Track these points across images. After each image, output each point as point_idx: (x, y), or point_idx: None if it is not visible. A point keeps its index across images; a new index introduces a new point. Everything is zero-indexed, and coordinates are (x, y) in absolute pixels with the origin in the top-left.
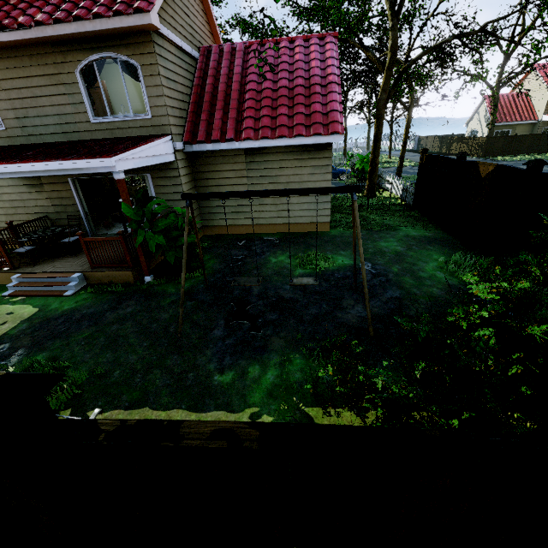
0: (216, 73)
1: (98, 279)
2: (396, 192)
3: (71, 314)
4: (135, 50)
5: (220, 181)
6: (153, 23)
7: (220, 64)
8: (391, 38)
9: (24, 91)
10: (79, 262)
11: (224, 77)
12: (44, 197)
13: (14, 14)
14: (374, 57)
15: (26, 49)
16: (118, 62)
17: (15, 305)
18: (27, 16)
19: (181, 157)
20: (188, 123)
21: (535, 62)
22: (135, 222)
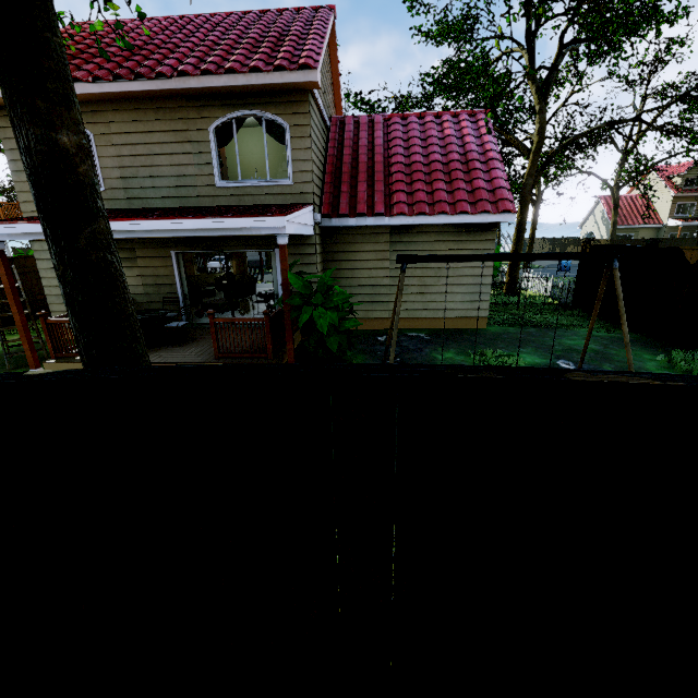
0: (352, 144)
1: None
2: (540, 290)
3: None
4: (286, 110)
5: (356, 264)
6: (318, 81)
7: (356, 136)
8: (539, 122)
9: (139, 147)
10: (192, 352)
11: (364, 148)
12: (134, 274)
13: (150, 64)
14: (517, 141)
15: (153, 101)
16: (263, 121)
17: None
18: (167, 66)
19: (317, 232)
20: (326, 195)
21: (656, 163)
22: (300, 296)
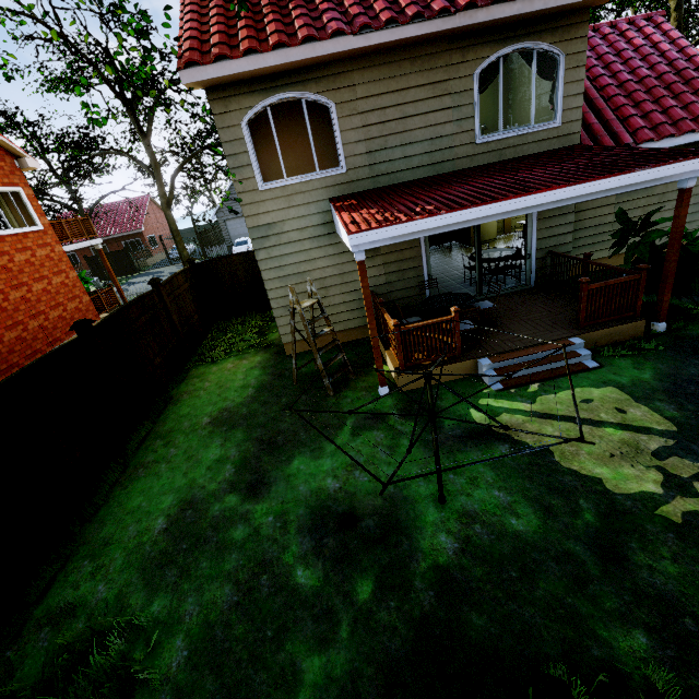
0: None
1: (594, 341)
2: None
3: (682, 379)
4: (563, 36)
5: (581, 206)
6: None
7: None
8: (676, 19)
9: (389, 111)
10: (529, 329)
11: None
12: (375, 264)
13: None
14: None
15: (409, 49)
16: (534, 54)
17: (558, 392)
18: None
19: None
20: None
21: None
22: None
